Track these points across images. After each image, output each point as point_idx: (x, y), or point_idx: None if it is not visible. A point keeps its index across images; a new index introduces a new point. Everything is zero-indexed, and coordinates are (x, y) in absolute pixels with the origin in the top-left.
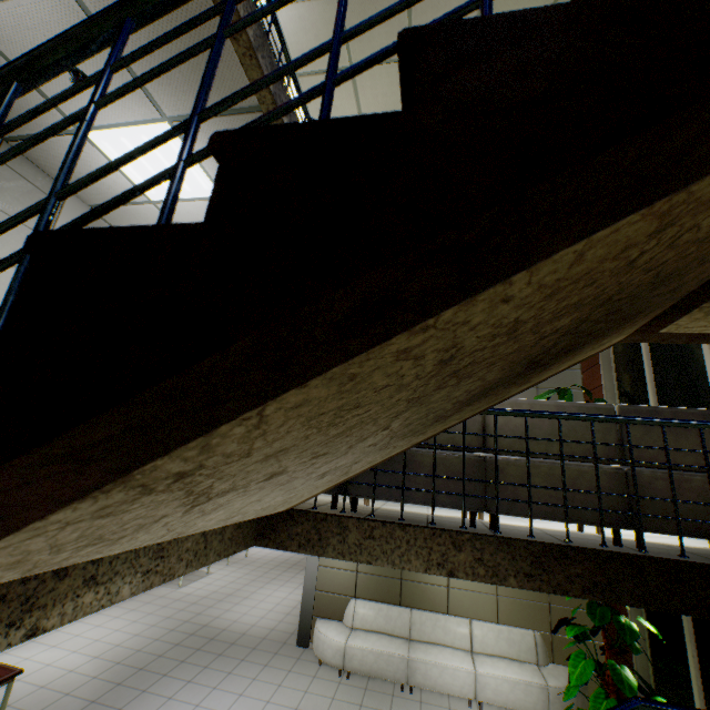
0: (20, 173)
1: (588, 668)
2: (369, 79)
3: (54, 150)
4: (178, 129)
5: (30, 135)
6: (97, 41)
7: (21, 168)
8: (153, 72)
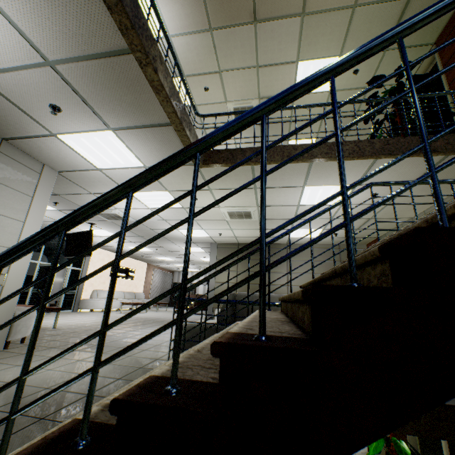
0: (14, 158)
1: (380, 443)
2: (231, 78)
3: (36, 144)
4: (174, 290)
5: (21, 137)
6: (111, 204)
7: (14, 154)
8: (152, 240)
